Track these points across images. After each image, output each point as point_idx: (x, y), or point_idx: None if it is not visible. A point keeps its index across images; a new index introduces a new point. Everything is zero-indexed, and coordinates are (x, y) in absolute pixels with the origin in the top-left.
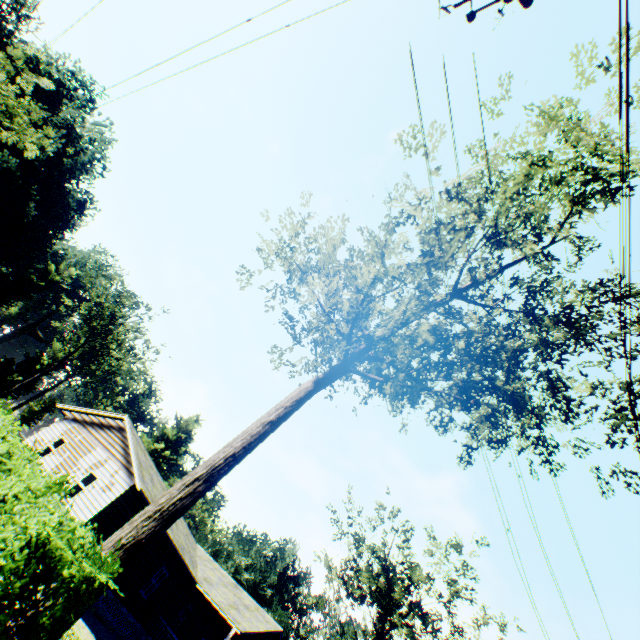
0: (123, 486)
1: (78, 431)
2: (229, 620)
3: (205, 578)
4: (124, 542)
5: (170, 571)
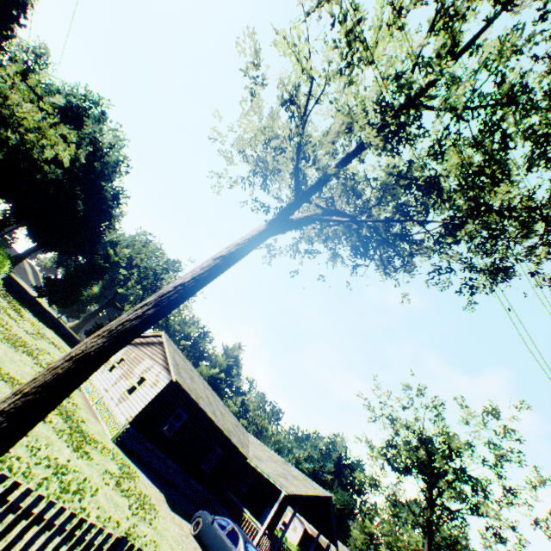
0: (165, 381)
1: (132, 350)
2: (277, 485)
3: (255, 456)
4: (73, 355)
5: (223, 450)
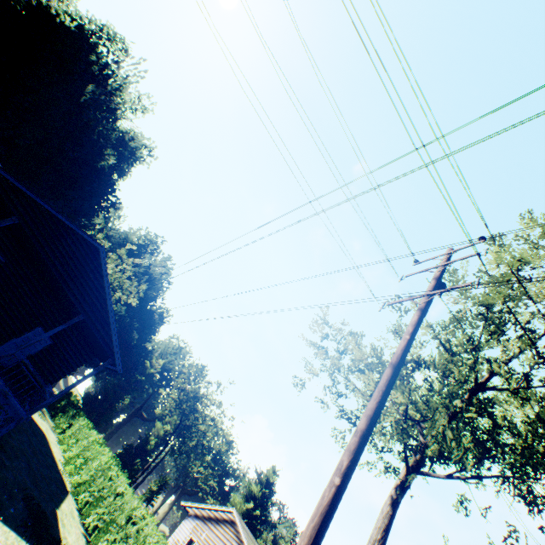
0: None
1: (201, 528)
2: None
3: None
4: None
5: None
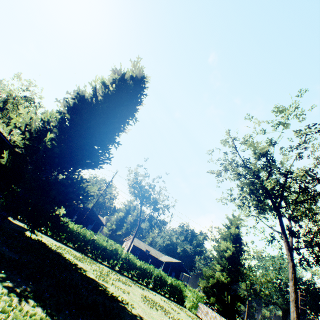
0: None
1: None
2: None
3: None
4: None
5: None
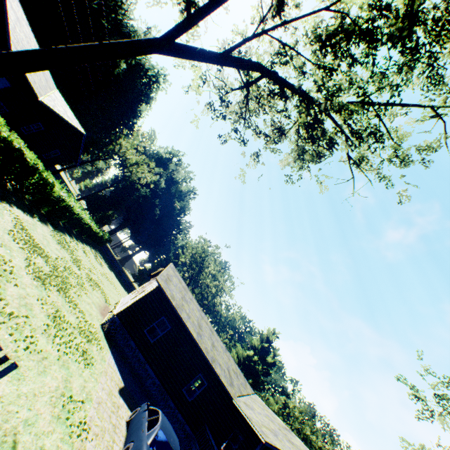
0: (153, 287)
1: (151, 281)
2: (255, 430)
3: (245, 402)
4: None
5: (208, 382)
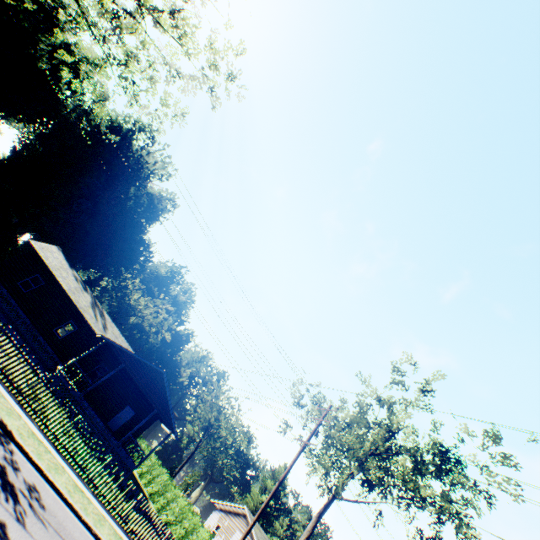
0: None
1: (224, 518)
2: None
3: None
4: None
5: None
